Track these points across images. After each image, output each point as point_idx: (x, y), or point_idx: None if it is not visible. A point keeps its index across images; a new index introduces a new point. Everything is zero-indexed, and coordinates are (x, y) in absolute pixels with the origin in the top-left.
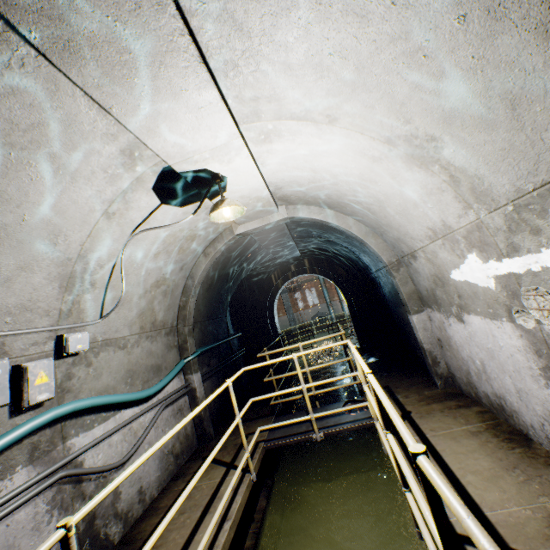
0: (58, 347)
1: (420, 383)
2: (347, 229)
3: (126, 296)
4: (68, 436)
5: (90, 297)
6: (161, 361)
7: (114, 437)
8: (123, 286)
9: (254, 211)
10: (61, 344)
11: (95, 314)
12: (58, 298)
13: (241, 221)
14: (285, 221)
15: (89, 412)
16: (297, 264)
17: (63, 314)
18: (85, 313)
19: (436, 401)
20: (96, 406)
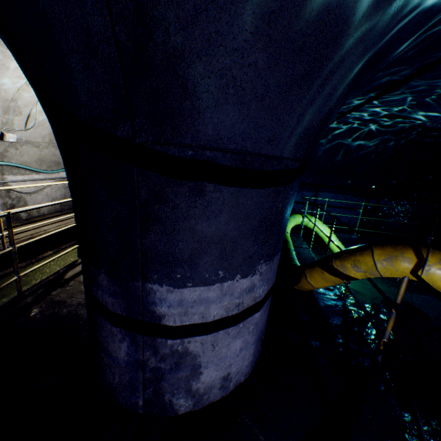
0: (1, 137)
1: None
2: None
3: (41, 122)
4: (5, 174)
5: (19, 119)
6: (61, 160)
7: (28, 183)
8: (36, 119)
9: None
10: (3, 136)
11: (22, 127)
12: (2, 116)
13: None
14: None
15: (16, 169)
16: None
17: (4, 123)
18: (16, 125)
19: None
20: (19, 168)
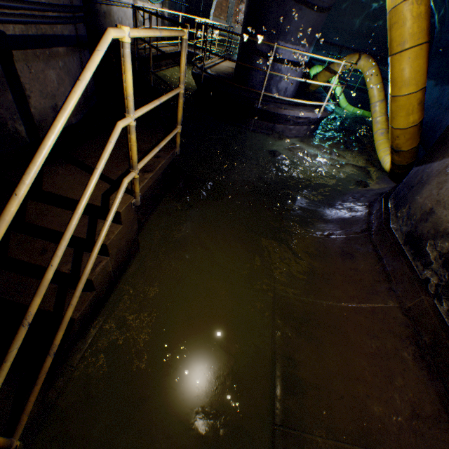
0: None
1: None
2: None
3: None
4: None
5: None
6: None
7: None
8: None
9: None
10: None
11: None
12: None
13: None
14: None
15: None
16: None
17: None
18: None
19: None
20: None
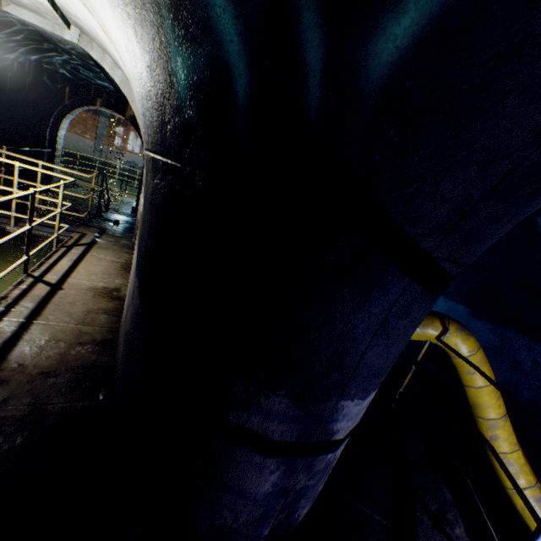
0: None
1: (127, 237)
2: (130, 101)
3: None
4: None
5: None
6: None
7: None
8: None
9: (35, 8)
10: None
11: None
12: None
13: (15, 2)
14: (77, 46)
15: None
16: (114, 97)
17: None
18: None
19: (120, 247)
20: None
